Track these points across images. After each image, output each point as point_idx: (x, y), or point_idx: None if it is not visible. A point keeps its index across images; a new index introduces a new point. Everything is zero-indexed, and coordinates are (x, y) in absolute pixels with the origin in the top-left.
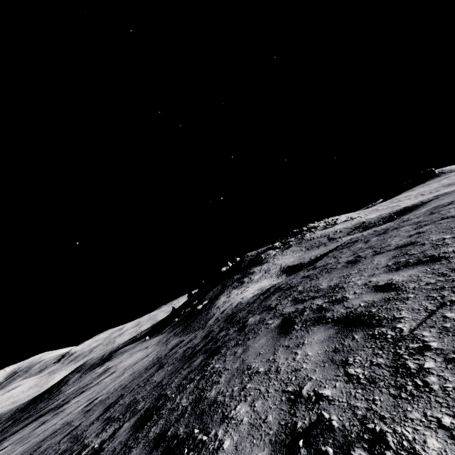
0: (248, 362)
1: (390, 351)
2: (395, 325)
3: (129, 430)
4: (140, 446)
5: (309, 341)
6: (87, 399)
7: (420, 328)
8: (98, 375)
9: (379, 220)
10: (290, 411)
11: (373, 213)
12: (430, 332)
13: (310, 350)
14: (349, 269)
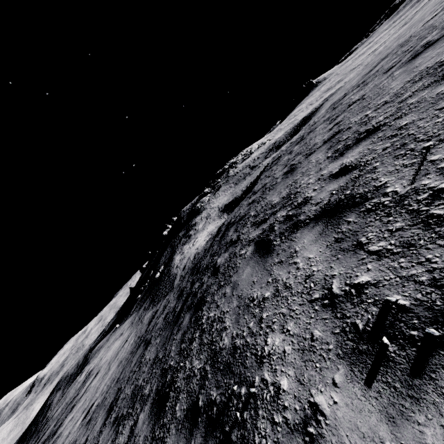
0: (246, 295)
1: (402, 213)
2: (384, 191)
3: (149, 420)
4: (173, 432)
5: (301, 247)
6: (82, 411)
7: (414, 181)
8: (82, 383)
9: (286, 137)
10: (336, 316)
11: (279, 133)
12: (429, 179)
13: (308, 253)
14: (291, 178)
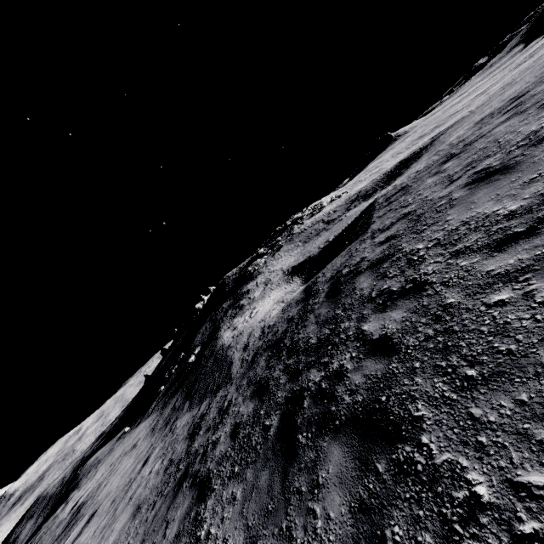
0: None
1: None
2: None
3: None
4: None
5: None
6: None
7: None
8: (64, 529)
9: (377, 184)
10: None
11: (359, 184)
12: None
13: None
14: (521, 173)
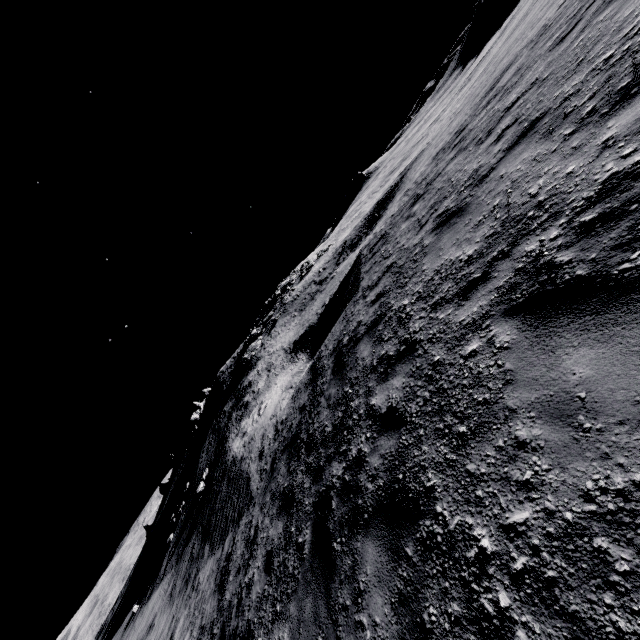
0: None
1: None
2: None
3: None
4: None
5: None
6: None
7: None
8: None
9: (360, 231)
10: None
11: (342, 234)
12: None
13: None
14: (471, 215)
